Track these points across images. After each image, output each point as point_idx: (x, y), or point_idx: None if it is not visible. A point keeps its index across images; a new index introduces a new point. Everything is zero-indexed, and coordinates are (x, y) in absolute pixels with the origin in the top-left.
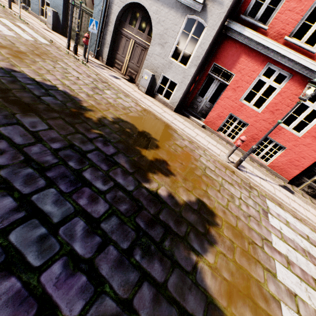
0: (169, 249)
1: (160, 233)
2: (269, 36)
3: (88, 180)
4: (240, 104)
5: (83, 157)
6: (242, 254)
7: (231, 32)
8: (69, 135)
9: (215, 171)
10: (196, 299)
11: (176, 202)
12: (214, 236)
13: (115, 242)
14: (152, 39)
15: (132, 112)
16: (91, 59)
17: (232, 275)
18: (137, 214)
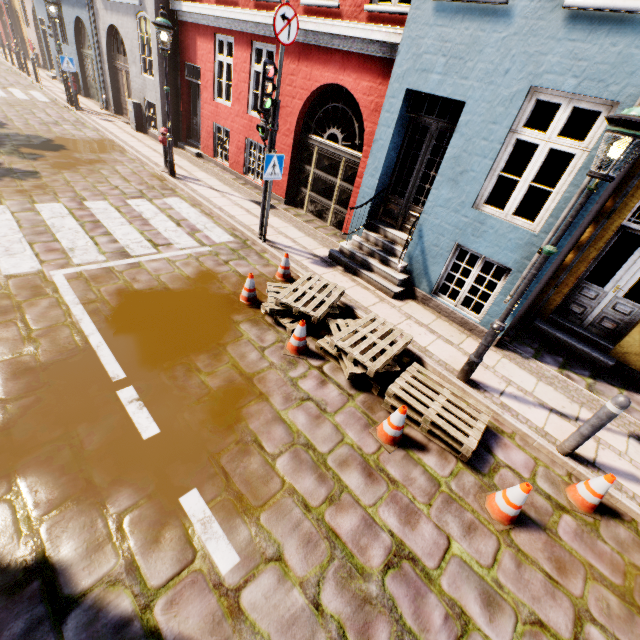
0: None
1: None
2: (205, 1)
3: None
4: (216, 105)
5: None
6: (18, 190)
7: (181, 16)
8: None
9: (122, 173)
10: None
11: None
12: (4, 180)
13: None
14: (128, 60)
15: (74, 137)
16: (96, 110)
17: None
18: None
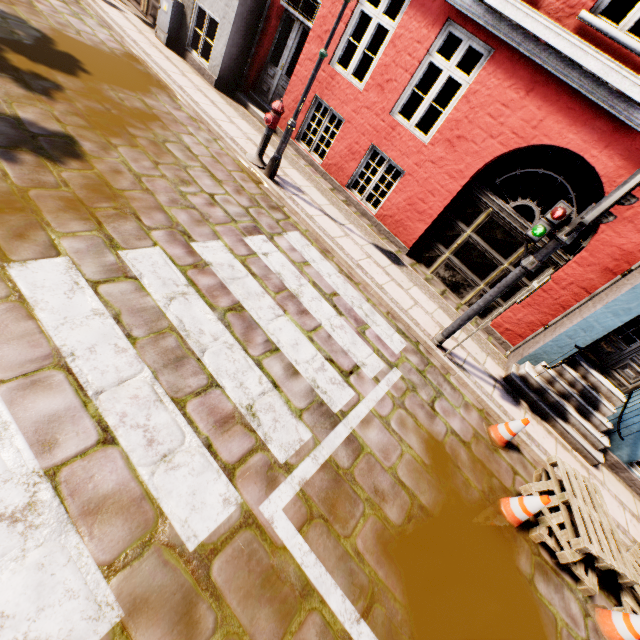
0: None
1: None
2: None
3: None
4: (331, 73)
5: None
6: (66, 200)
7: None
8: None
9: (199, 156)
10: None
11: None
12: (21, 160)
13: None
14: None
15: (81, 37)
16: None
17: None
18: None
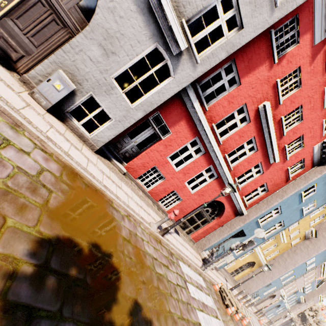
0: None
1: None
2: (206, 117)
3: None
4: (166, 161)
5: None
6: None
7: (185, 94)
8: None
9: (157, 258)
10: None
11: None
12: None
13: None
14: (89, 25)
15: (52, 192)
16: None
17: None
18: None
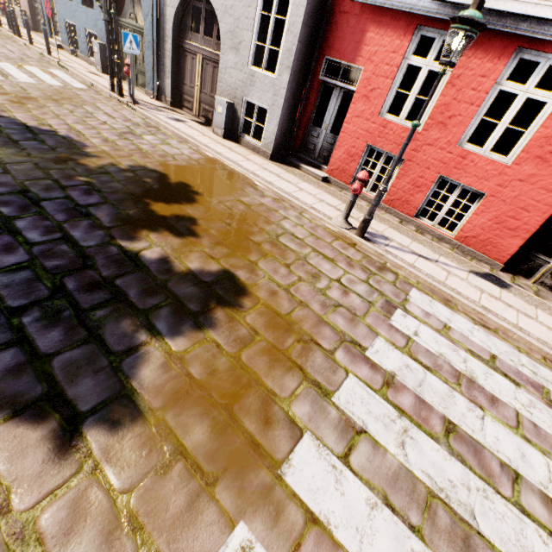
0: (100, 319)
1: (98, 300)
2: None
3: (17, 229)
4: (382, 123)
5: (32, 204)
6: (265, 351)
7: None
8: (31, 180)
9: (304, 240)
10: (97, 386)
11: (169, 268)
12: (217, 319)
13: (2, 297)
14: (221, 43)
15: (177, 161)
16: (147, 101)
17: (213, 373)
18: (74, 272)
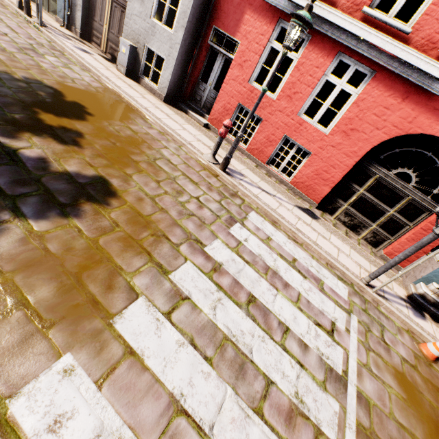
0: None
1: None
2: None
3: None
4: (250, 88)
5: None
6: (122, 239)
7: None
8: None
9: (177, 166)
10: None
11: (46, 167)
12: (83, 212)
13: None
14: None
15: (76, 84)
16: (57, 27)
17: (69, 250)
18: None
